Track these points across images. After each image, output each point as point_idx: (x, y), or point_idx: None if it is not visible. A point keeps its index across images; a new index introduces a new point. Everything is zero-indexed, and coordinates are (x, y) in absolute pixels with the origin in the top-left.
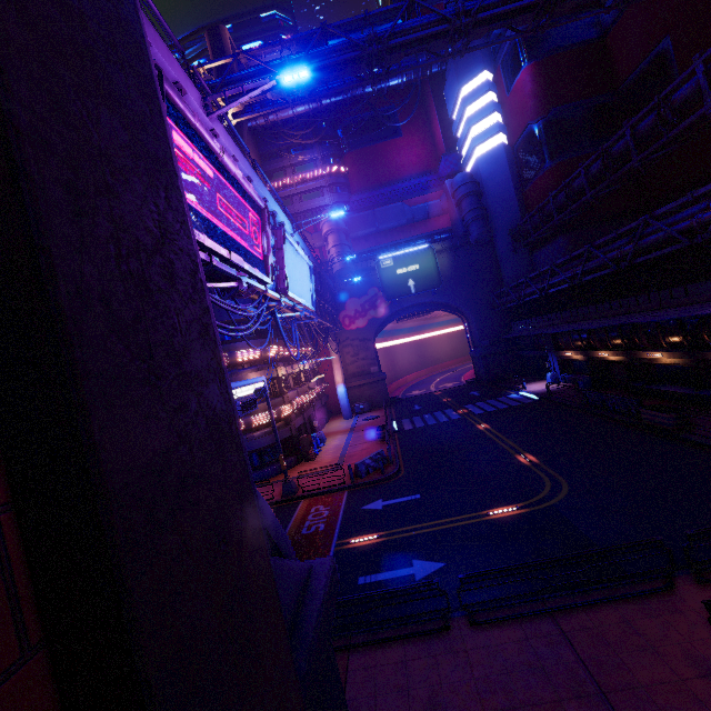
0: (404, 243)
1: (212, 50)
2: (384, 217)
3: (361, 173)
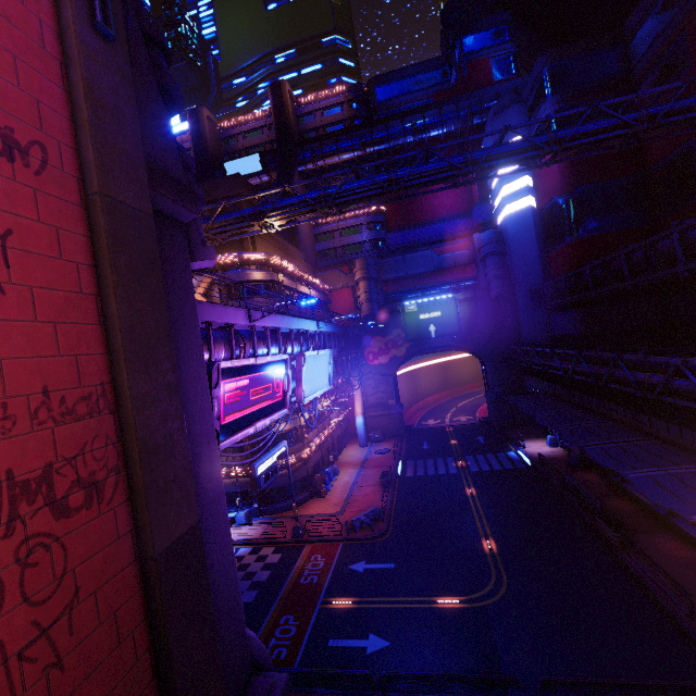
0: (430, 288)
1: (273, 104)
2: (413, 263)
3: (398, 213)
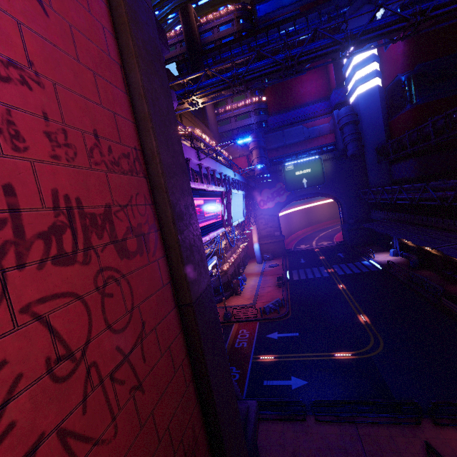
0: (302, 153)
1: (183, 23)
2: (290, 135)
3: (276, 101)
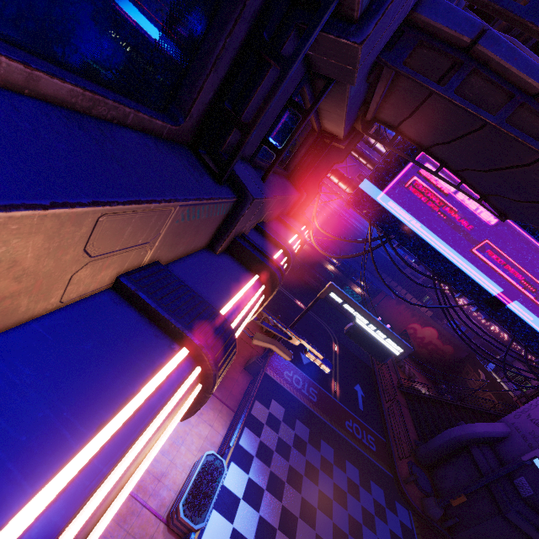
0: None
1: None
2: None
3: None
